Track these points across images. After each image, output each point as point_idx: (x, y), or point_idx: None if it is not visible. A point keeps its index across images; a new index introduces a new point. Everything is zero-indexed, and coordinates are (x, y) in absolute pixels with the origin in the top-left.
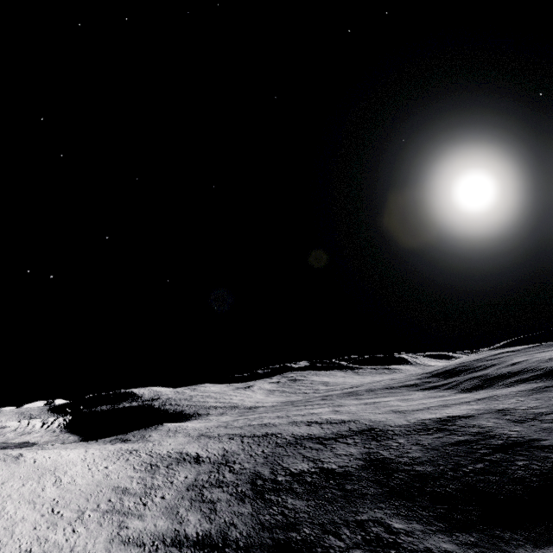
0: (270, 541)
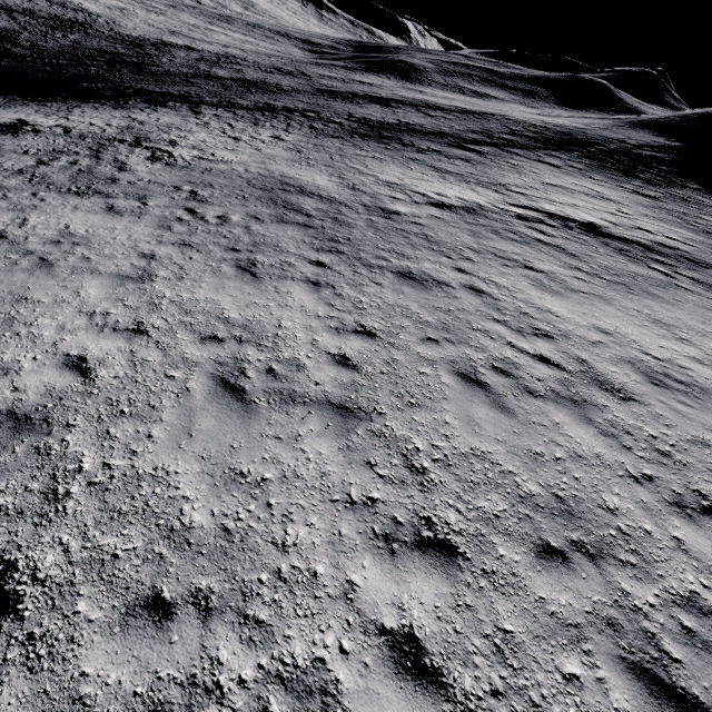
0: None
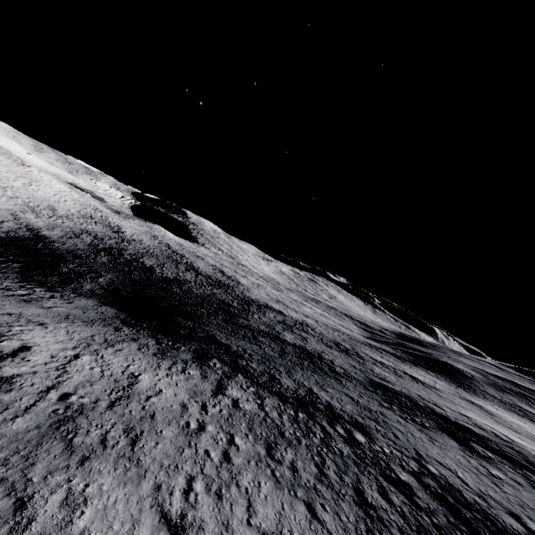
0: (59, 253)
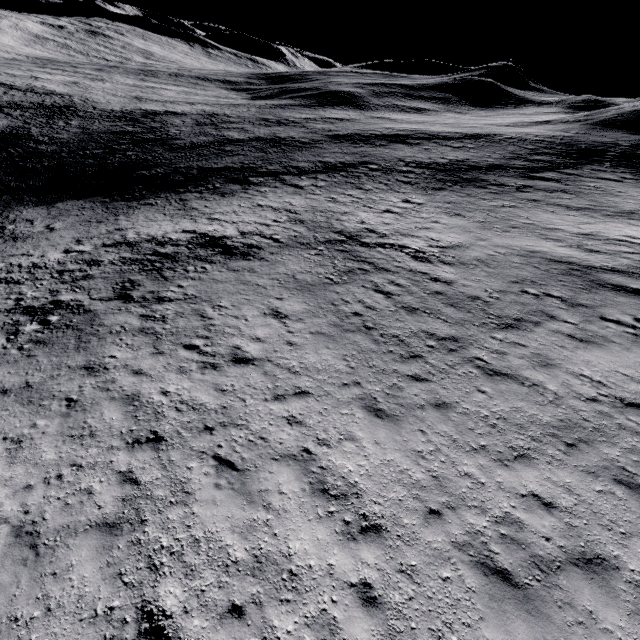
0: None
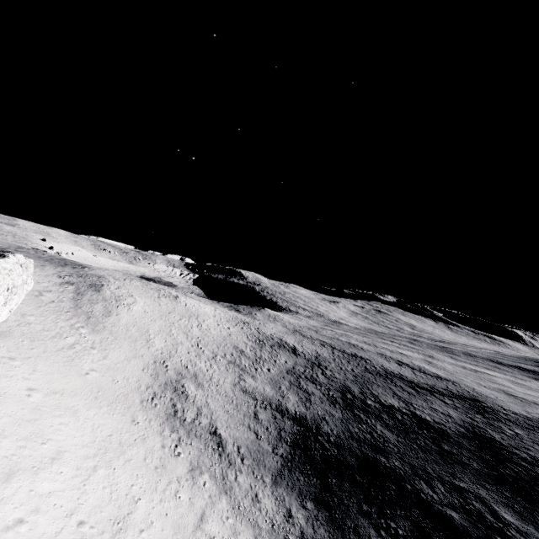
0: (358, 451)
